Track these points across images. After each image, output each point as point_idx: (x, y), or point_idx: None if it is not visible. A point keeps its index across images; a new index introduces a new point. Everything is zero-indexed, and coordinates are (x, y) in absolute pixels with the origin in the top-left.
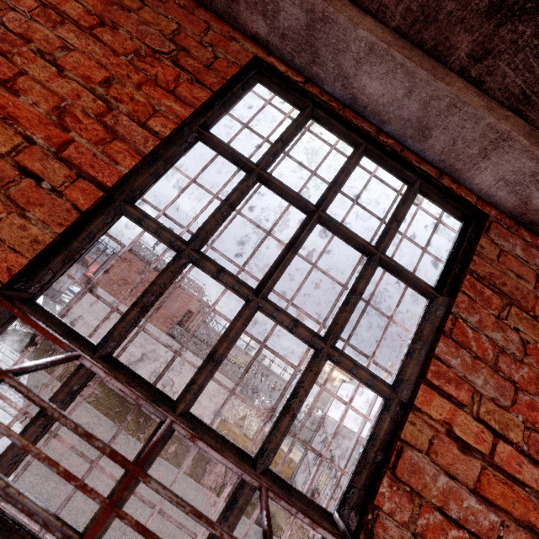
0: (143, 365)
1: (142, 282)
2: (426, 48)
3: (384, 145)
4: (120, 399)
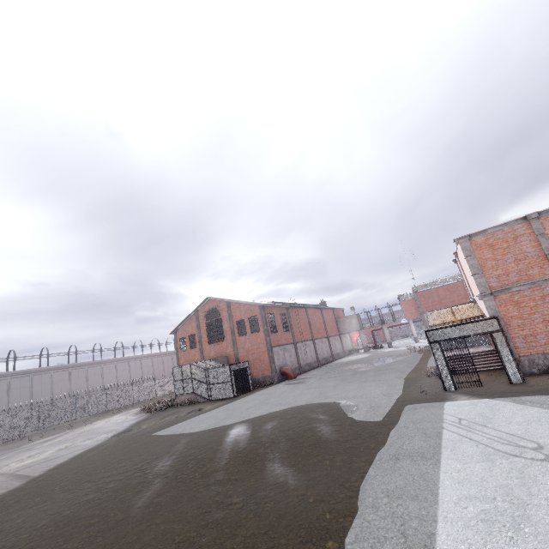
0: None
1: (437, 297)
2: None
3: None
4: None
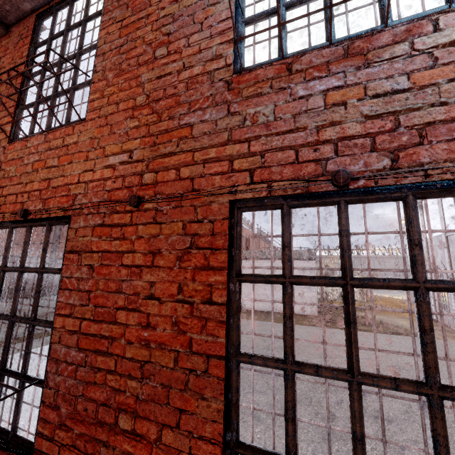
0: (243, 286)
1: None
2: None
3: None
4: (243, 311)
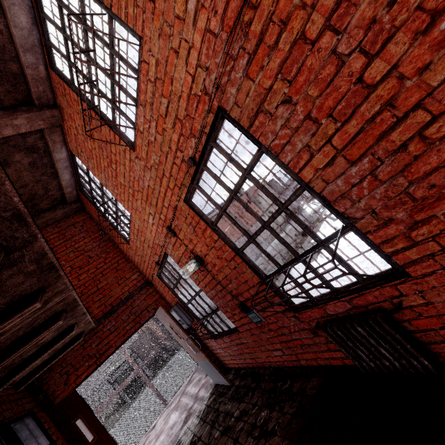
0: None
1: None
2: (0, 4)
3: (35, 3)
4: None
